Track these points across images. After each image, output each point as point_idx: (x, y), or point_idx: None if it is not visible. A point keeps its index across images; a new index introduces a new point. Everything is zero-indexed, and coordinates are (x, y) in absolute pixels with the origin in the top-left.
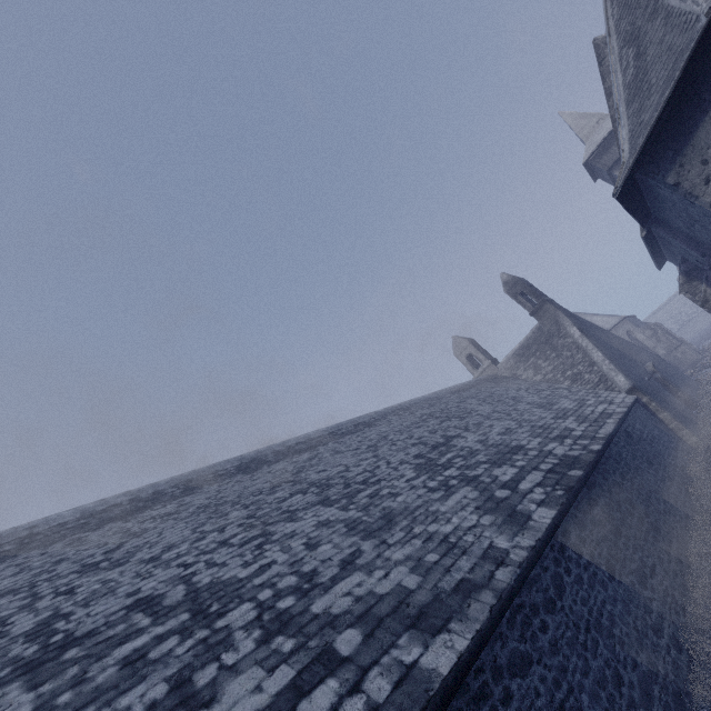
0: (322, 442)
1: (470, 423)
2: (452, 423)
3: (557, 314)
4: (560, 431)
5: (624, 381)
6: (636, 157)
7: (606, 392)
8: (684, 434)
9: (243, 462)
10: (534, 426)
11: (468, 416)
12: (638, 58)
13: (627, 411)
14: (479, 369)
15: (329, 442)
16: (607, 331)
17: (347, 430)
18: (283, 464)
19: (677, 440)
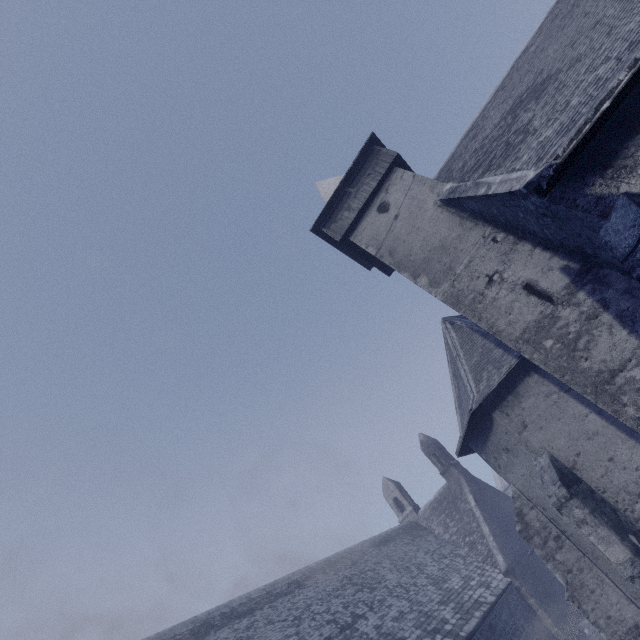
0: (260, 604)
1: (376, 599)
2: (363, 596)
3: (460, 478)
4: (437, 622)
5: (502, 562)
6: (460, 445)
7: (490, 569)
8: (548, 623)
9: (196, 625)
10: (421, 611)
11: (377, 586)
12: (458, 389)
13: (495, 601)
14: (403, 513)
15: (265, 605)
16: (502, 494)
17: (281, 589)
18: (227, 632)
19: (541, 630)
